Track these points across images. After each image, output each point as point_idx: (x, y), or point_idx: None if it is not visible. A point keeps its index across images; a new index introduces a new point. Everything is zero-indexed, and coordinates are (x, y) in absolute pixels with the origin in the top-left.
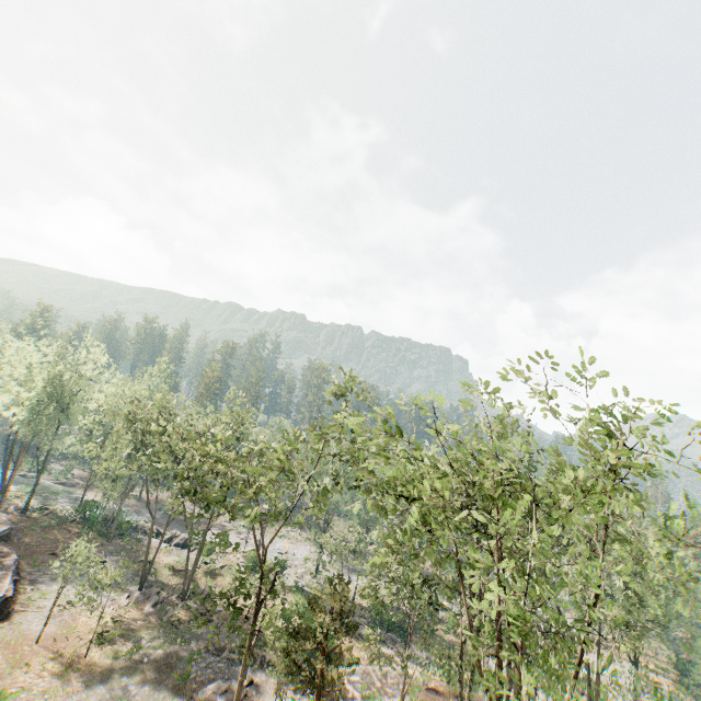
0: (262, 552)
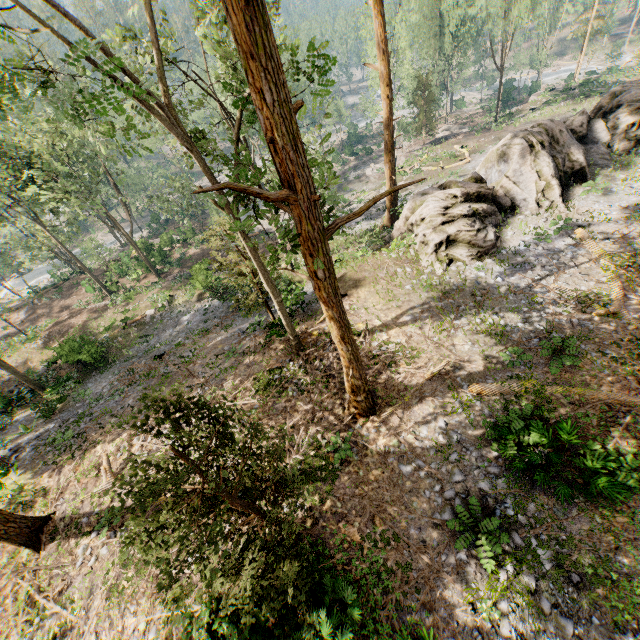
0: None
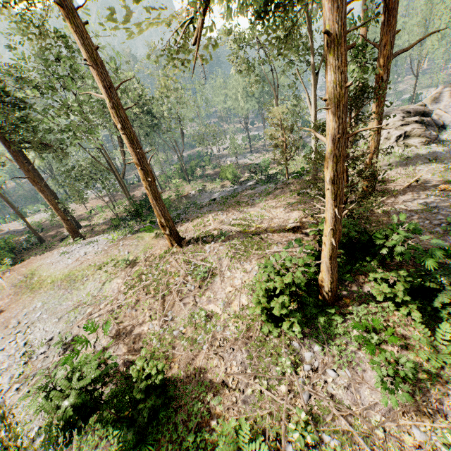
0: None
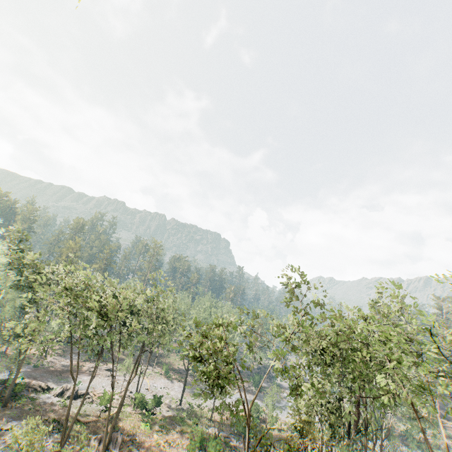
0: (247, 412)
